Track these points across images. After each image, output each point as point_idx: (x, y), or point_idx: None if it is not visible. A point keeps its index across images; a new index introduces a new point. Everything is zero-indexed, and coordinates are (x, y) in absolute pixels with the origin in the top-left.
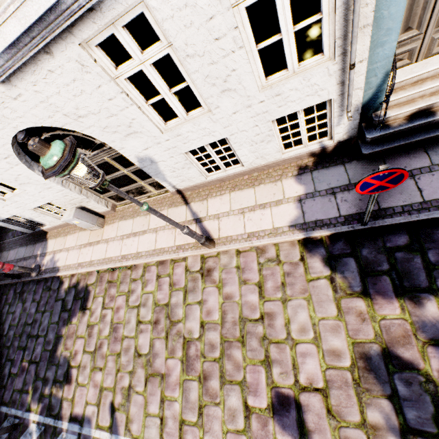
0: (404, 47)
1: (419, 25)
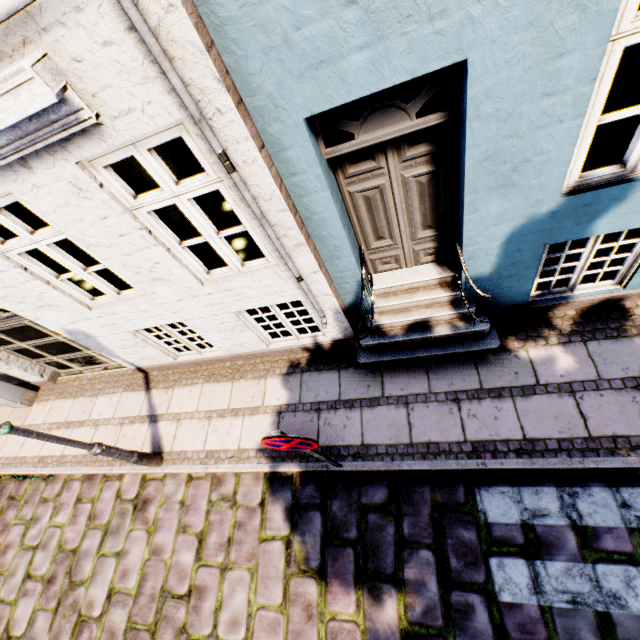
0: (385, 253)
1: (391, 236)
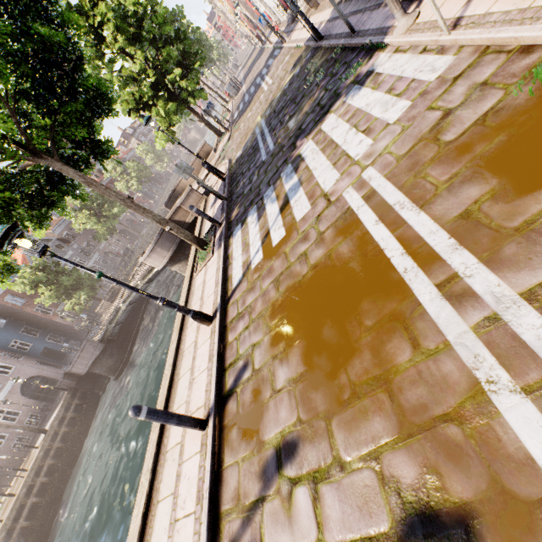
0: None
1: None
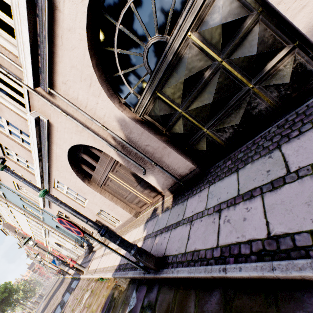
0: None
1: None
